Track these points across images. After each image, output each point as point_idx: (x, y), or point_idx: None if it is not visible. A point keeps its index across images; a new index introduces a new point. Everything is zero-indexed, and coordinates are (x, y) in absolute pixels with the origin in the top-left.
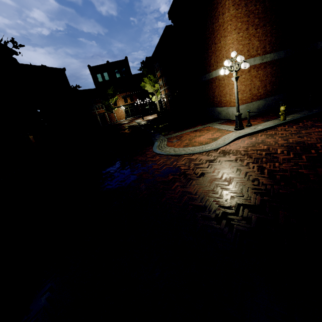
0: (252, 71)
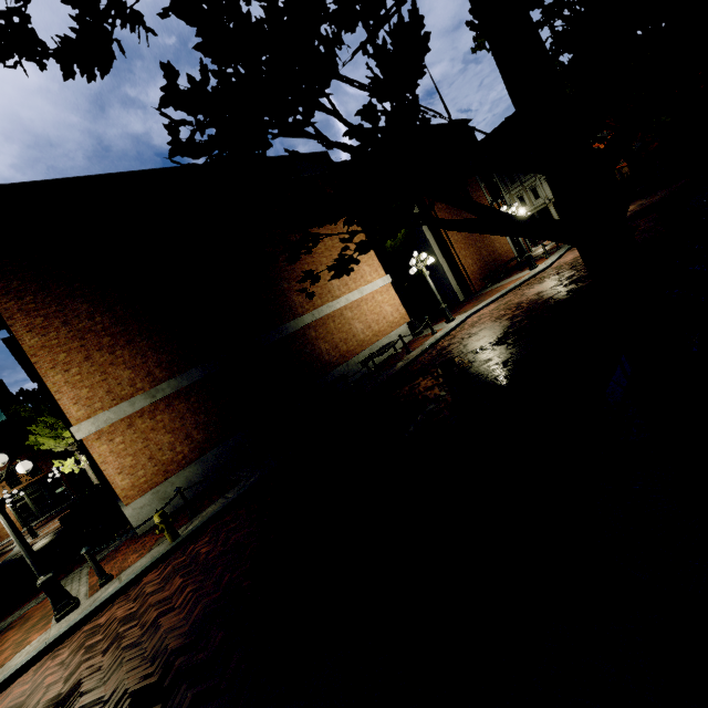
0: (139, 422)
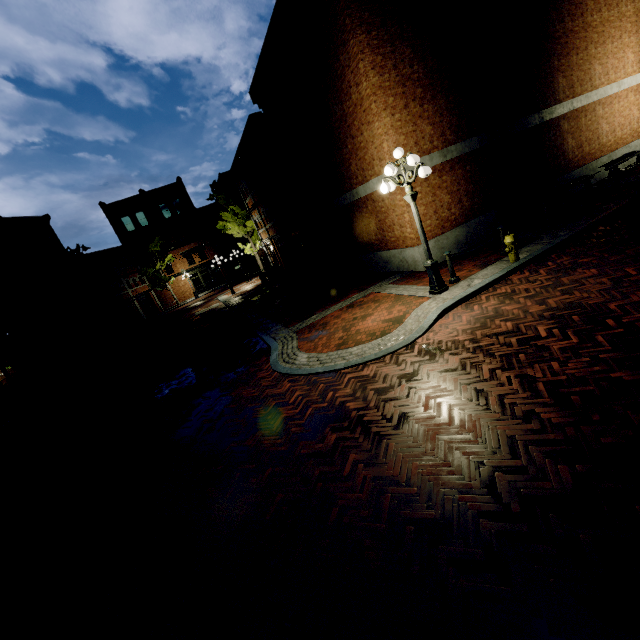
0: (431, 178)
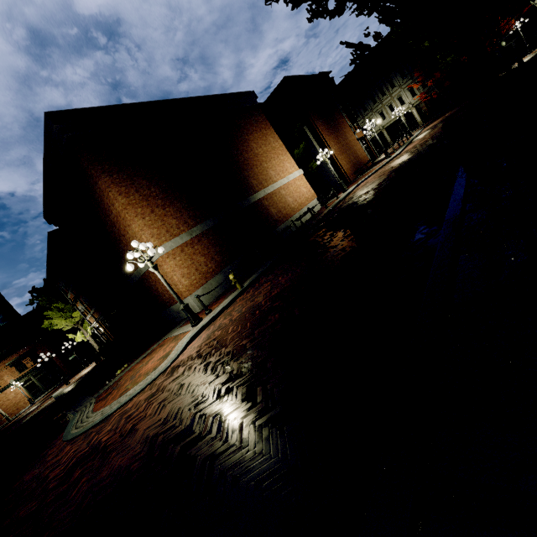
0: (186, 249)
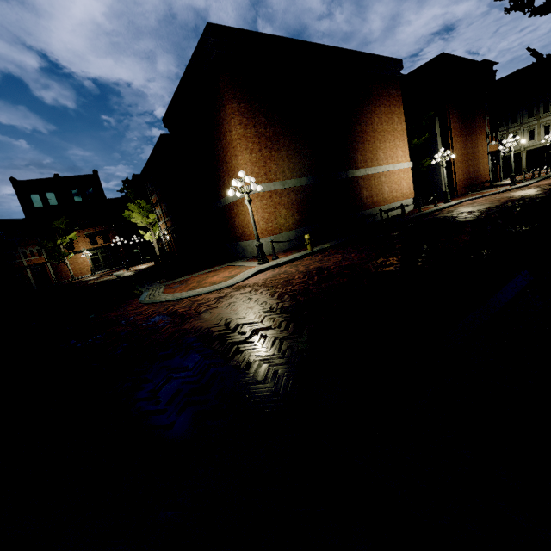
0: (274, 197)
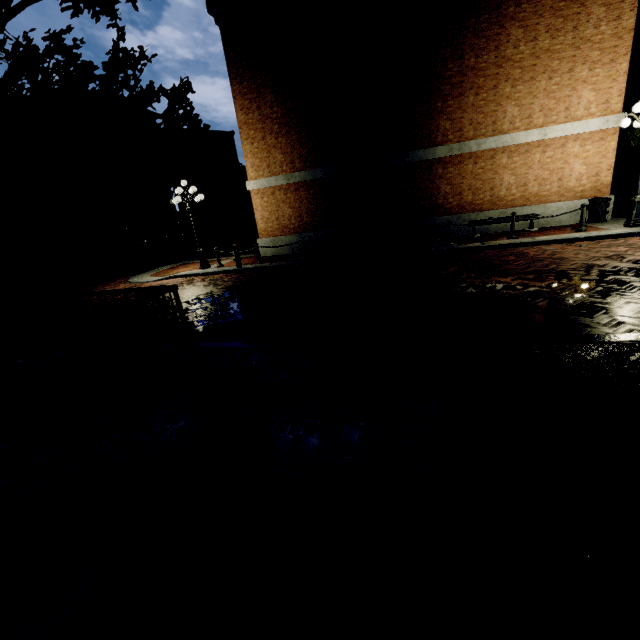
0: (278, 193)
